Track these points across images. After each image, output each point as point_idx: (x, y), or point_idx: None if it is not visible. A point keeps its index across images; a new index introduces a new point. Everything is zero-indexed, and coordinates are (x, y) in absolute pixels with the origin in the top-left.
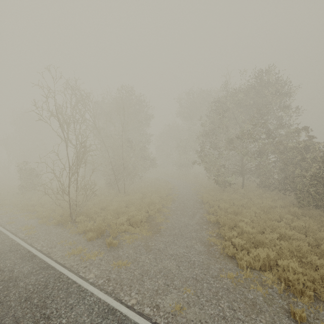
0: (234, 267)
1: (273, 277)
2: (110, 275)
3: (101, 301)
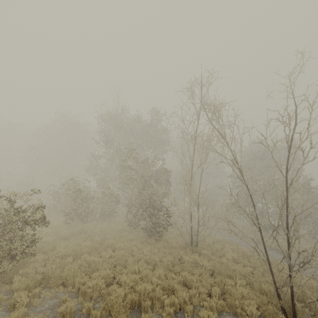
0: None
1: None
2: None
3: None
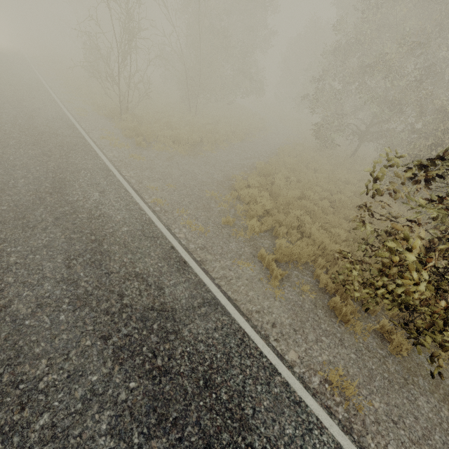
0: (226, 194)
1: (246, 207)
2: (124, 159)
3: (105, 165)
